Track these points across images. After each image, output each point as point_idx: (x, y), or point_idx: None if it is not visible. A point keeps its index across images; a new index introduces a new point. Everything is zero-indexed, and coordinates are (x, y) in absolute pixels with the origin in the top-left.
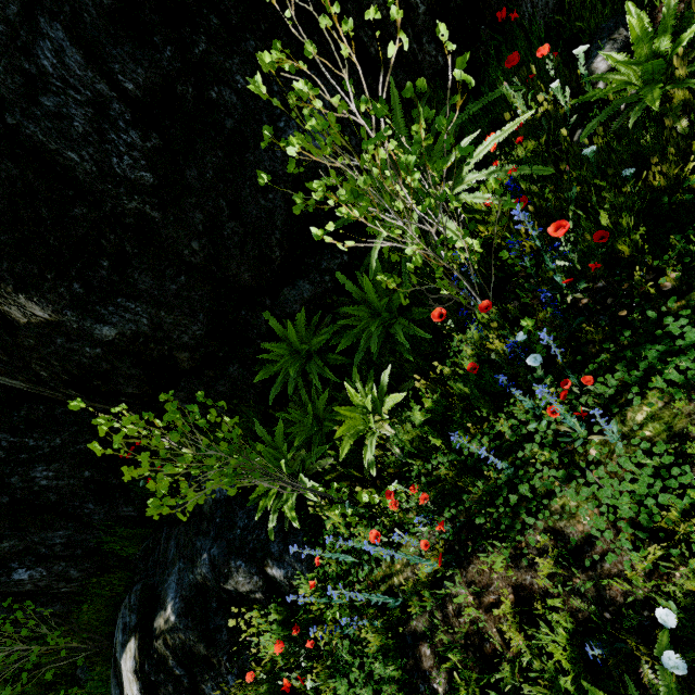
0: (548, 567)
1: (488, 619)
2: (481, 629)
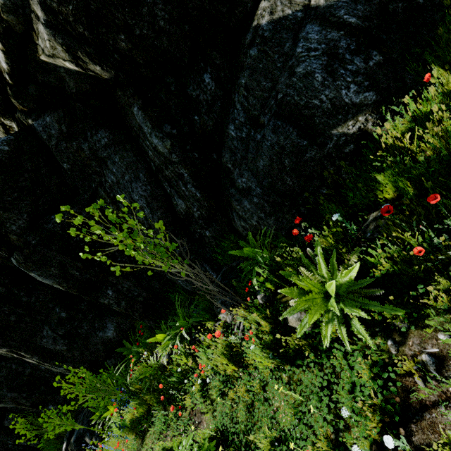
0: None
1: None
2: None
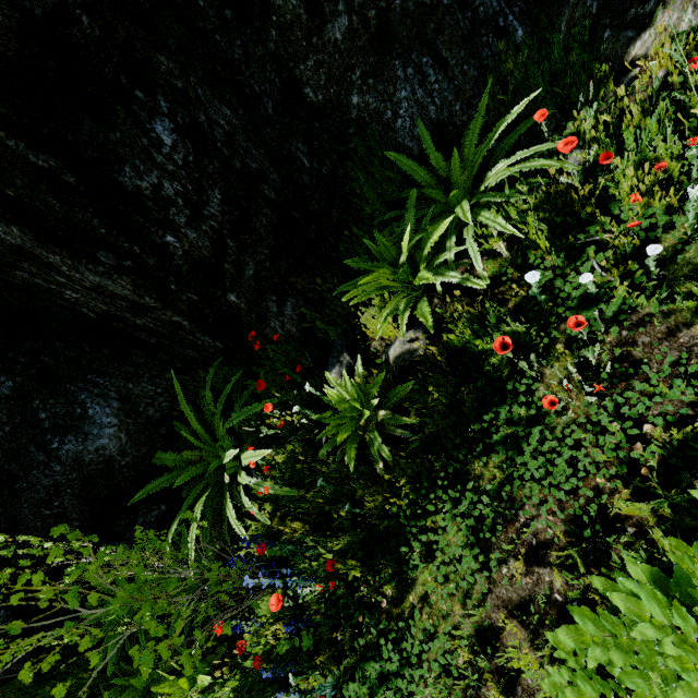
0: None
1: None
2: None
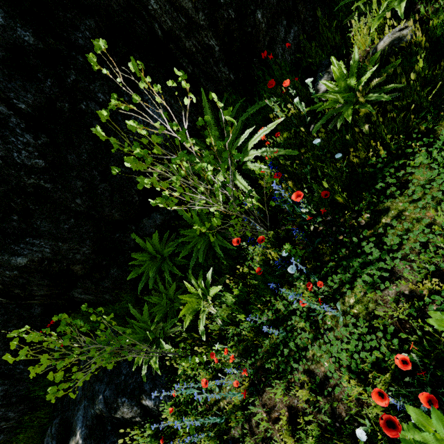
0: (306, 395)
1: (274, 428)
2: (271, 434)
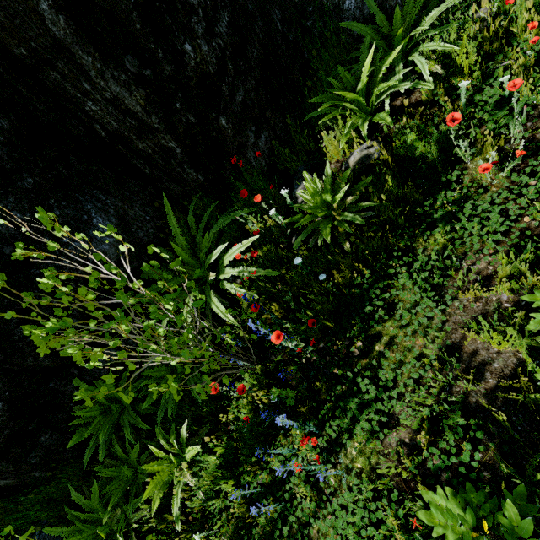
0: None
1: None
2: None
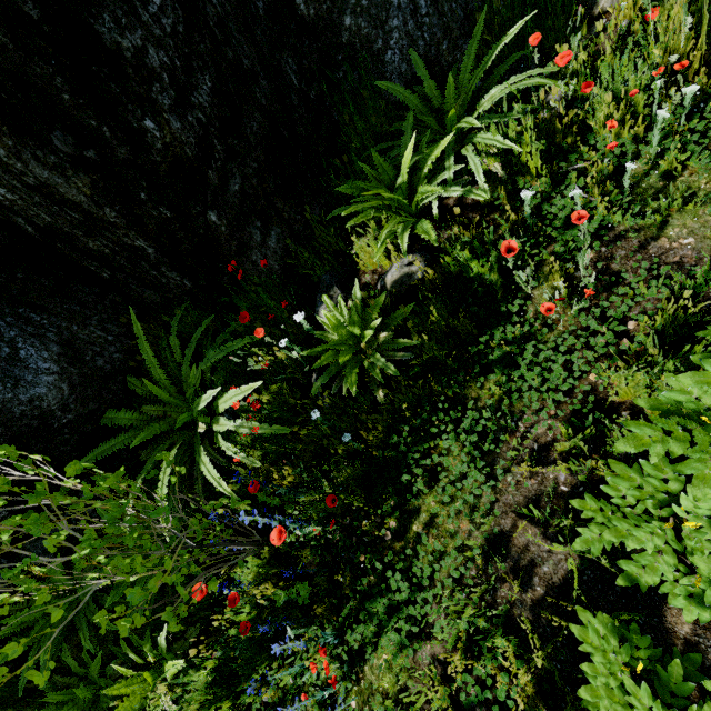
0: None
1: None
2: None
